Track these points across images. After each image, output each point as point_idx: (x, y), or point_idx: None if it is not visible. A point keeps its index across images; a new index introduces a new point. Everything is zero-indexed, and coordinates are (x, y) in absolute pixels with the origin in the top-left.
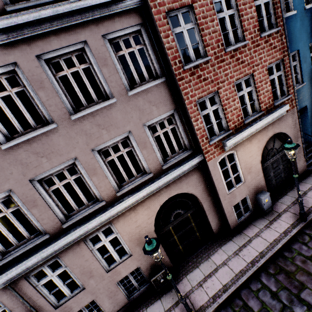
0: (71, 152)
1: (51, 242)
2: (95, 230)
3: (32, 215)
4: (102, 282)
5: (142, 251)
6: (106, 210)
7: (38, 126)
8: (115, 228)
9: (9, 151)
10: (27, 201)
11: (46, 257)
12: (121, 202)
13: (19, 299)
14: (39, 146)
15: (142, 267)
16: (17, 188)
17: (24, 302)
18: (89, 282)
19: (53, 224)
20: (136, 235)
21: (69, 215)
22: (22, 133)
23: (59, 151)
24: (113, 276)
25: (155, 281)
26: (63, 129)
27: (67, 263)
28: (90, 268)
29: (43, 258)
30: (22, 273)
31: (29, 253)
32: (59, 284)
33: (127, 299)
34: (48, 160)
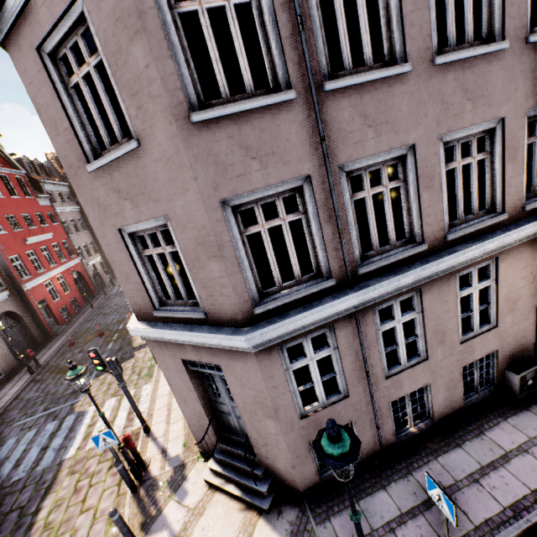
0: (502, 105)
1: (426, 259)
2: (475, 262)
3: (415, 204)
4: (448, 357)
5: (510, 324)
6: (508, 229)
7: (475, 43)
8: (493, 271)
9: (437, 72)
10: (423, 173)
11: (413, 282)
12: (532, 220)
13: (355, 342)
14: (472, 78)
15: (499, 353)
16: (421, 146)
17: (363, 349)
18: (436, 351)
19: (435, 230)
20: (515, 293)
21: (450, 224)
22: (452, 48)
23: (489, 98)
24: (463, 354)
25: (523, 379)
26: (508, 58)
27: (424, 306)
28: (445, 328)
29: (409, 282)
30: (379, 298)
31: (392, 268)
32: (400, 340)
33: (463, 401)
34: (472, 109)
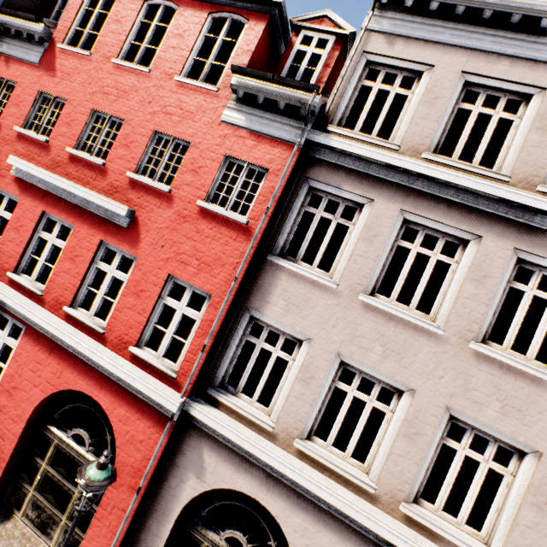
0: None
1: None
2: None
3: None
4: None
5: None
6: None
7: None
8: None
9: None
10: None
11: None
12: None
13: None
14: None
15: None
16: None
17: None
18: None
19: None
20: None
21: None
22: None
23: None
24: None
25: None
26: None
27: None
28: None
29: None
30: None
31: None
32: None
33: None
34: None
